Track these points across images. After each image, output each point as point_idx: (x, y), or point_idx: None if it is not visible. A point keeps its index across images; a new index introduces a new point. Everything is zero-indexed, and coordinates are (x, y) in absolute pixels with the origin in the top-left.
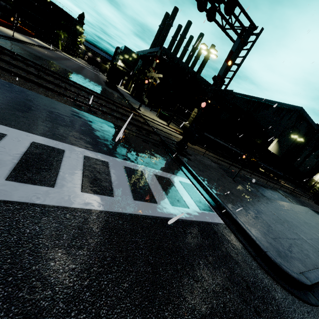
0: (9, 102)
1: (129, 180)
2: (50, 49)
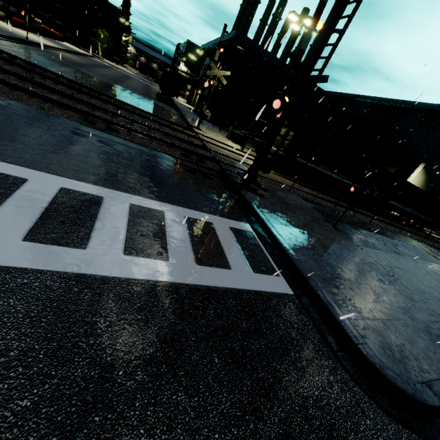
0: None
1: (131, 224)
2: (83, 54)
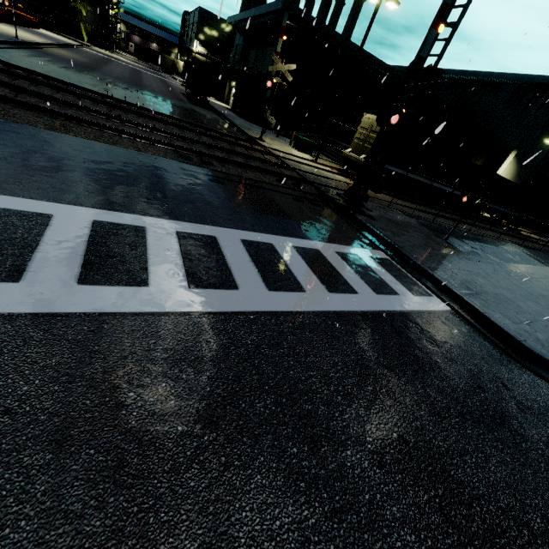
0: (109, 174)
1: (310, 266)
2: (72, 45)
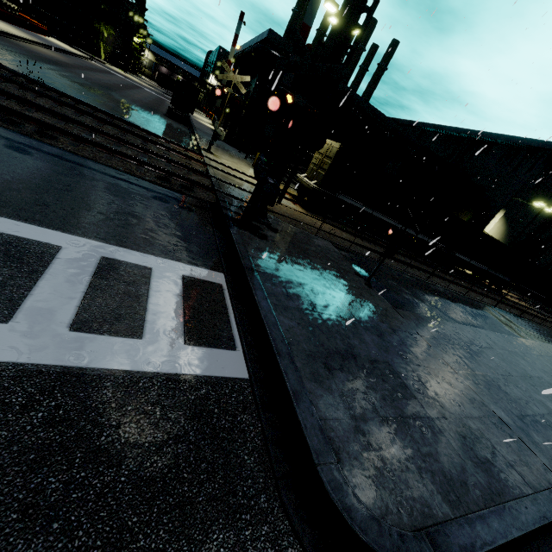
0: None
1: None
2: (74, 54)
